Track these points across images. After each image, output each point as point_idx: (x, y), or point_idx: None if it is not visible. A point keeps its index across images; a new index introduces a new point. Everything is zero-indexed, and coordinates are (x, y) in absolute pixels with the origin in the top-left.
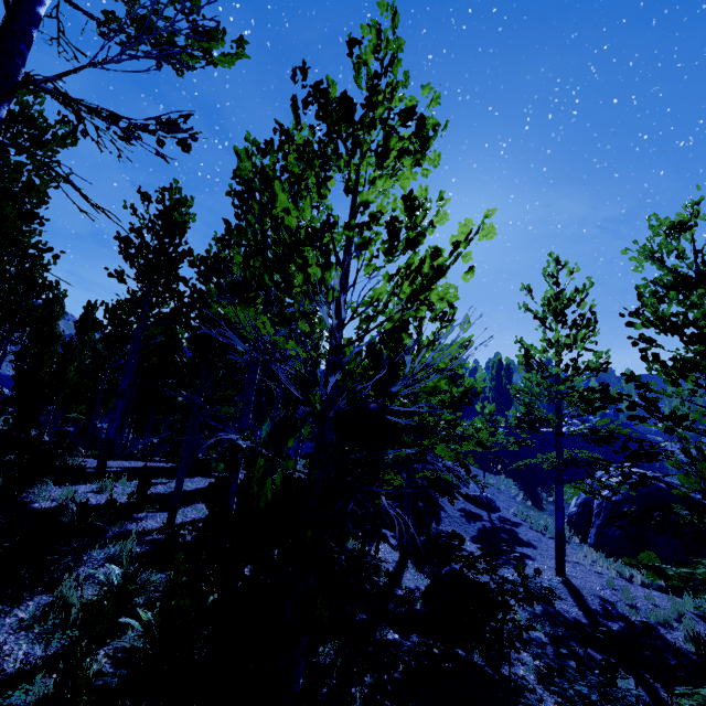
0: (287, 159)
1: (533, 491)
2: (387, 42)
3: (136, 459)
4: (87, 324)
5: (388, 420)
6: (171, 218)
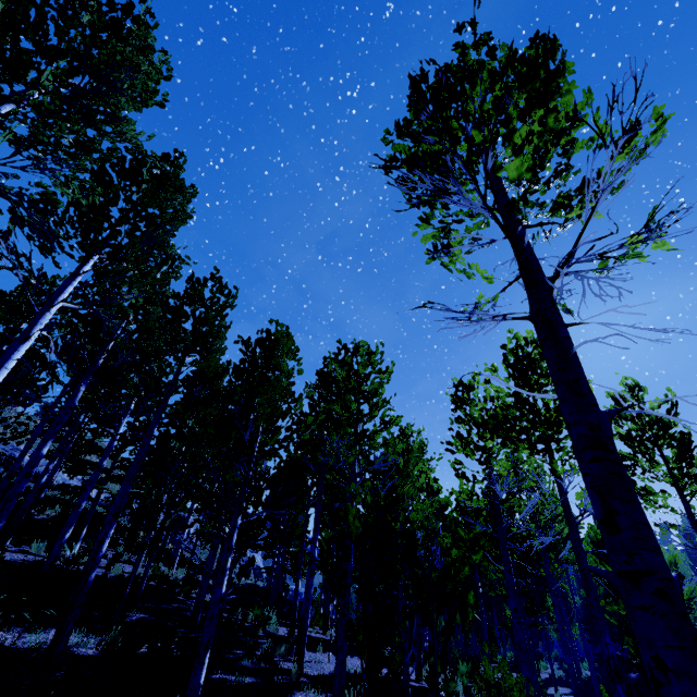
0: None
1: None
2: None
3: None
4: None
5: None
6: None
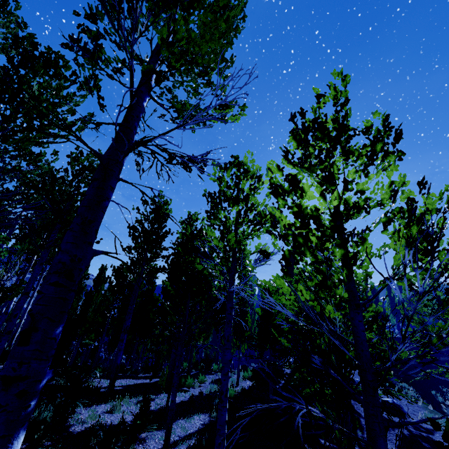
0: (239, 171)
1: (428, 395)
2: (340, 92)
3: (128, 376)
4: (100, 279)
5: (339, 349)
6: (159, 213)
